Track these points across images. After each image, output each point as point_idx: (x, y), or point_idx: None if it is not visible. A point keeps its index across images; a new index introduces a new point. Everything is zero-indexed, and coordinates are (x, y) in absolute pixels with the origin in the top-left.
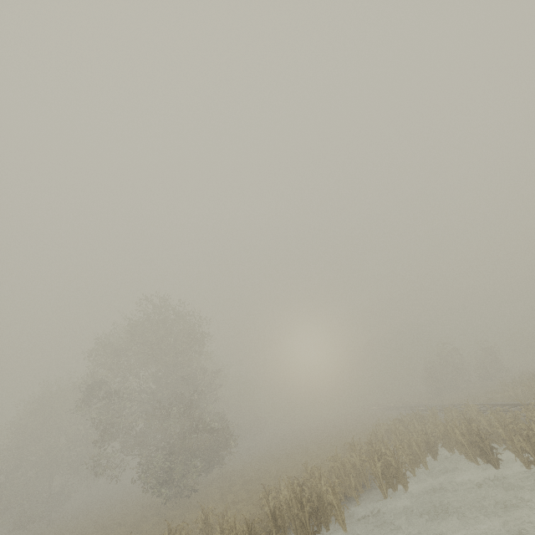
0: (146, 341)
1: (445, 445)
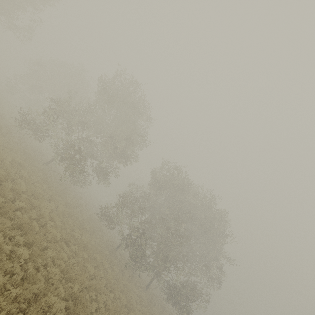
0: None
1: None
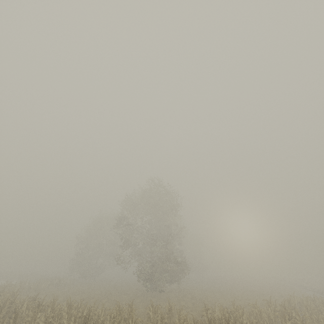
0: (148, 202)
1: None
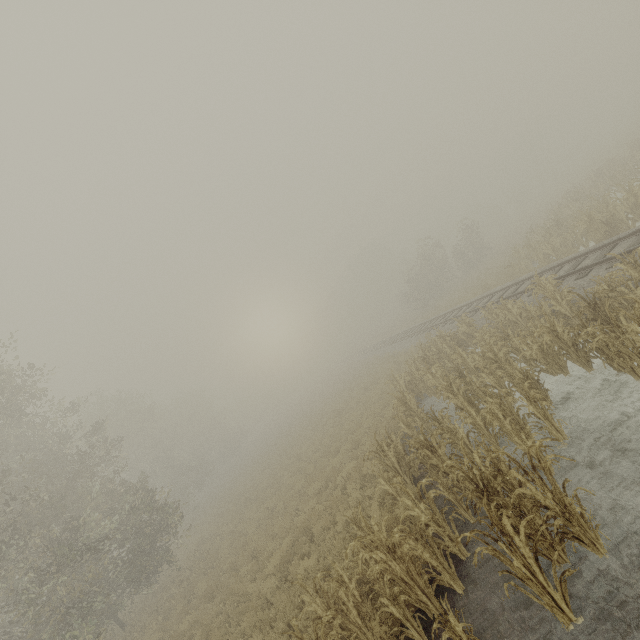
0: None
1: (551, 366)
